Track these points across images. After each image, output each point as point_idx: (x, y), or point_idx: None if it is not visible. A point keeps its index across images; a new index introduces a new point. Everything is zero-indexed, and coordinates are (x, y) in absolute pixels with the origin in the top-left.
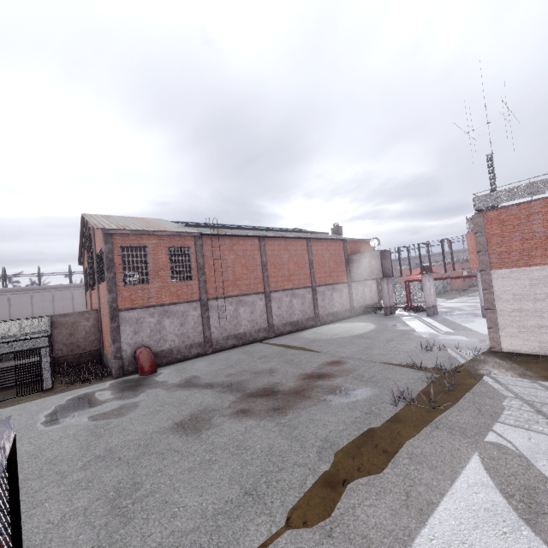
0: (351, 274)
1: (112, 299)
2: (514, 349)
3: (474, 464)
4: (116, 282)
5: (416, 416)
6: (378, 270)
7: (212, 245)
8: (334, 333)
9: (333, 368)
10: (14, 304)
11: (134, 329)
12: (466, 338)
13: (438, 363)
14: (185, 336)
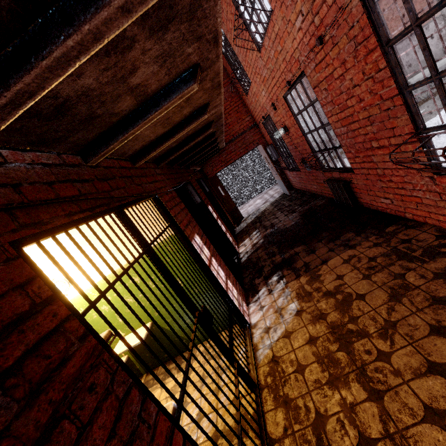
0: None
1: None
2: None
3: None
4: None
5: None
6: None
7: None
8: (413, 81)
9: None
10: None
11: None
12: None
13: None
14: None
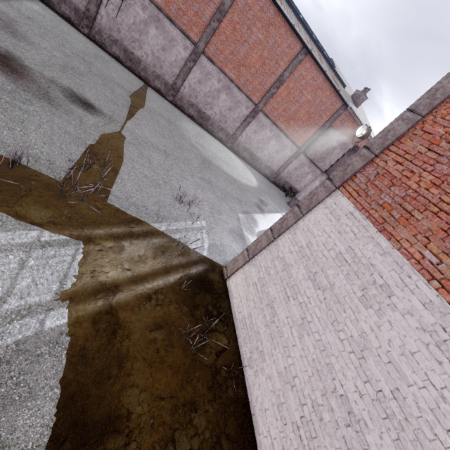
0: (311, 146)
1: None
2: (232, 291)
3: None
4: None
5: None
6: (331, 161)
7: None
8: (207, 147)
9: (55, 91)
10: None
11: None
12: None
13: (128, 197)
14: None
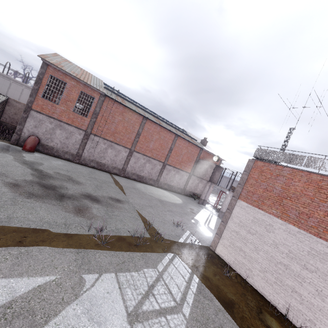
0: (195, 170)
1: (30, 100)
2: (220, 254)
3: (41, 279)
4: (38, 93)
5: (84, 242)
6: (209, 175)
7: (110, 105)
8: (153, 192)
9: (109, 201)
10: (24, 94)
11: (35, 124)
12: (211, 235)
13: (165, 233)
14: (65, 145)
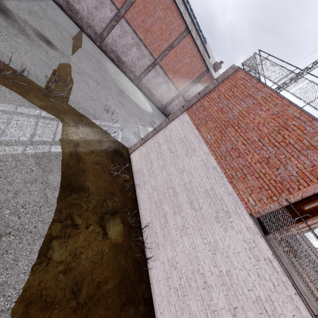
0: (187, 92)
1: None
2: (132, 159)
3: None
4: None
5: None
6: None
7: None
8: (122, 82)
9: (29, 29)
10: None
11: None
12: None
13: (79, 103)
14: None
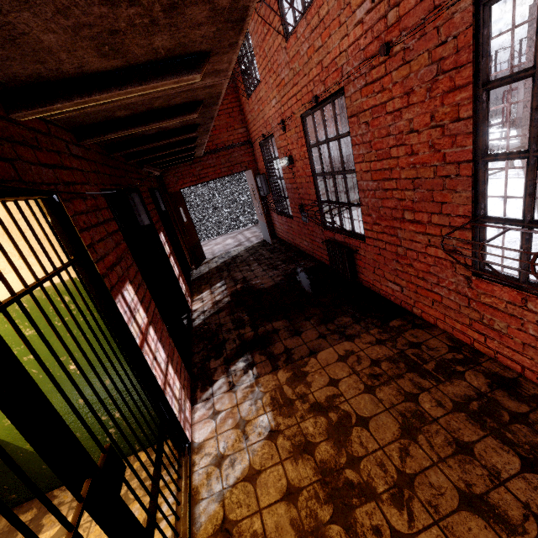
0: None
1: None
2: None
3: None
4: None
5: None
6: None
7: None
8: None
9: None
10: None
11: None
12: (516, 141)
13: None
14: None
